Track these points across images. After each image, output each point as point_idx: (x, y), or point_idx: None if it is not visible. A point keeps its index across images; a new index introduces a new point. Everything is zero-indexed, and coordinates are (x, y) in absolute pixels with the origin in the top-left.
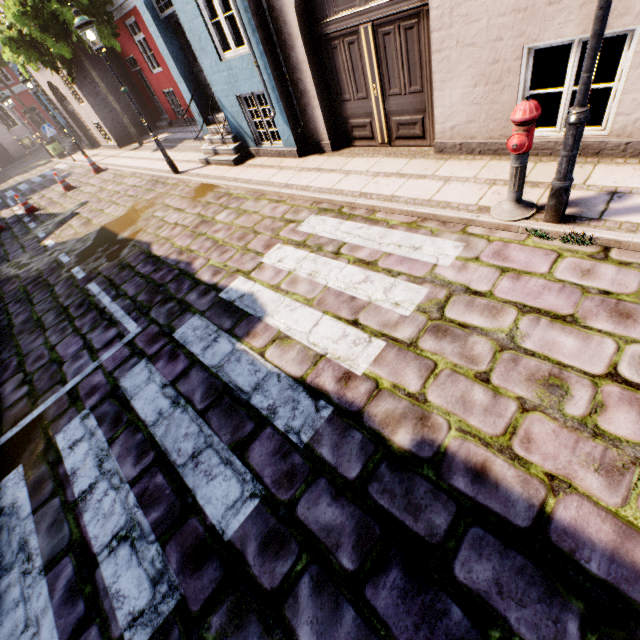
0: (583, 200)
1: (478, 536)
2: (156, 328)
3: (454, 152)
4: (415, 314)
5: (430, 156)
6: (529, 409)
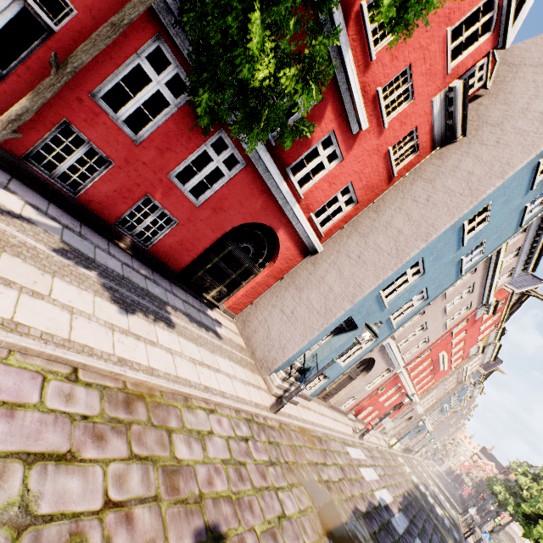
0: (353, 430)
1: (407, 511)
2: (401, 539)
3: (332, 407)
4: (378, 477)
5: (329, 408)
6: (390, 487)
